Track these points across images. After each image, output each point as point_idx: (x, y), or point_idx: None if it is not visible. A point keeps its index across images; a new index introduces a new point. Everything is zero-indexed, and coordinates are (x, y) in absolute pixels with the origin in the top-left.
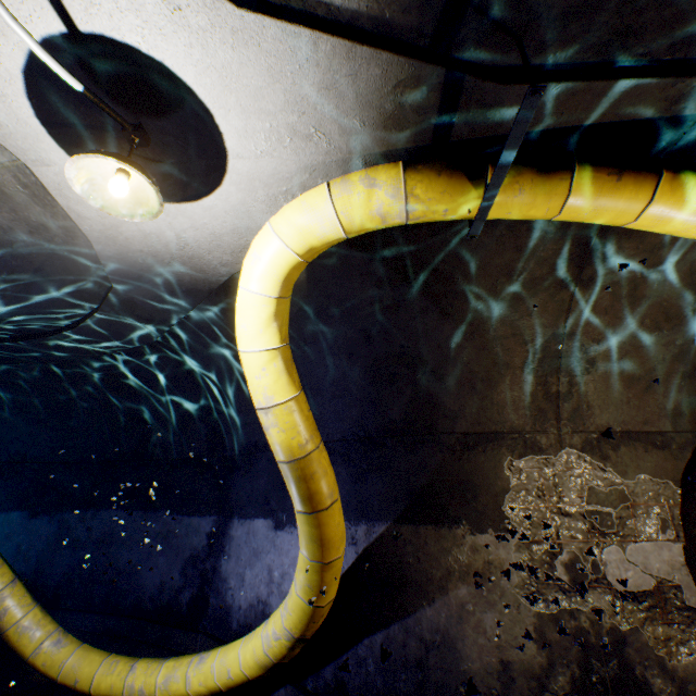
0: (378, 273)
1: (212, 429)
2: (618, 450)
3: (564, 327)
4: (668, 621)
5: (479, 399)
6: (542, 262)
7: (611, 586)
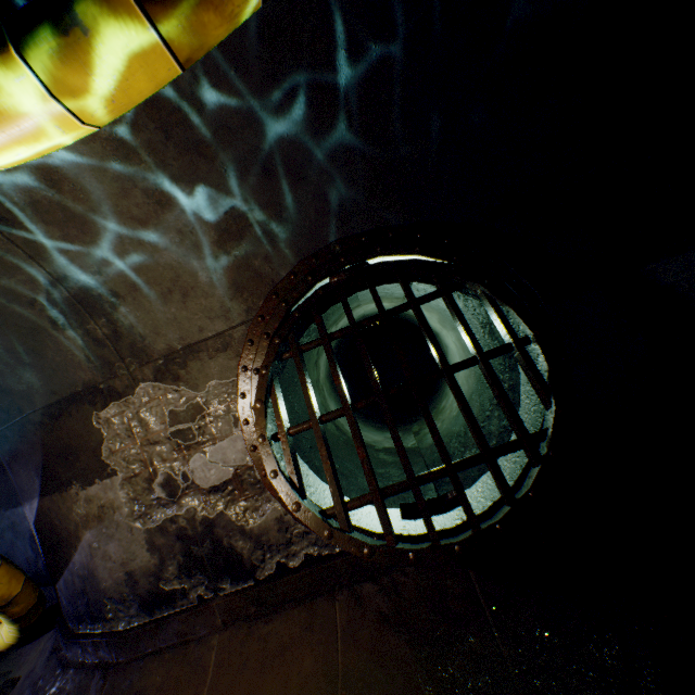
0: None
1: None
2: (187, 367)
3: (51, 274)
4: (246, 497)
5: (40, 371)
6: None
7: (201, 487)
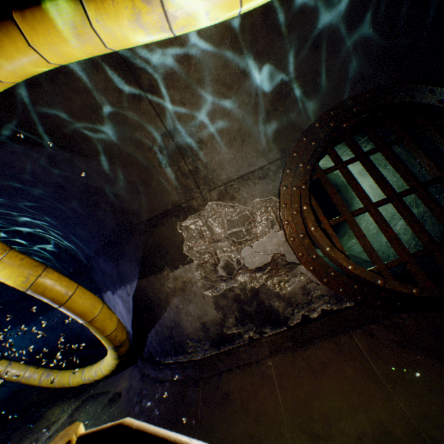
0: (19, 150)
1: (69, 255)
2: (239, 191)
3: (166, 127)
4: (279, 274)
5: (146, 196)
6: (105, 92)
7: (248, 268)
